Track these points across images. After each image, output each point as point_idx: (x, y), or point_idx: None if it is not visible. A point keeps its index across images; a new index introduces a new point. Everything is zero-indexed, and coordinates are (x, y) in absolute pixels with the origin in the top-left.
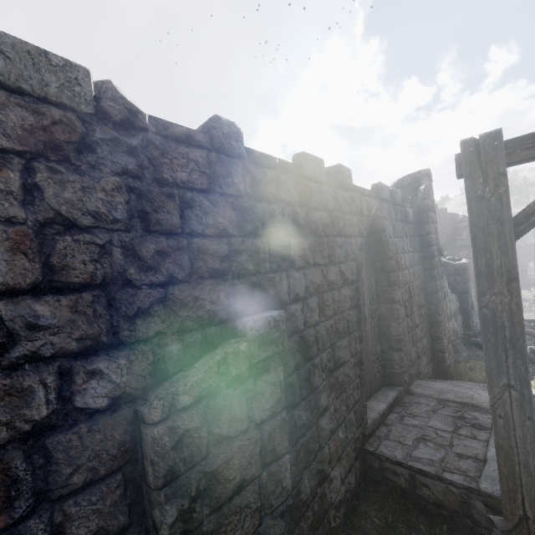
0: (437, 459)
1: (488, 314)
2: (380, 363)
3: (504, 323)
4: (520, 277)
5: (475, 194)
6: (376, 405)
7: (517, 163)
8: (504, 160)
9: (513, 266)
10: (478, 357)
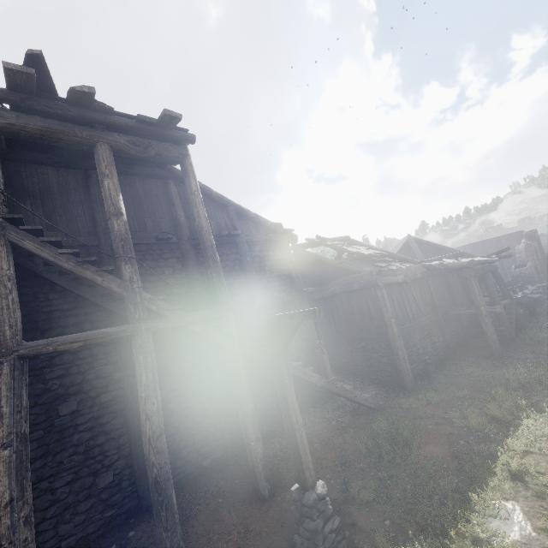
0: None
1: None
2: None
3: None
4: None
5: None
6: None
7: None
8: None
9: None
10: None
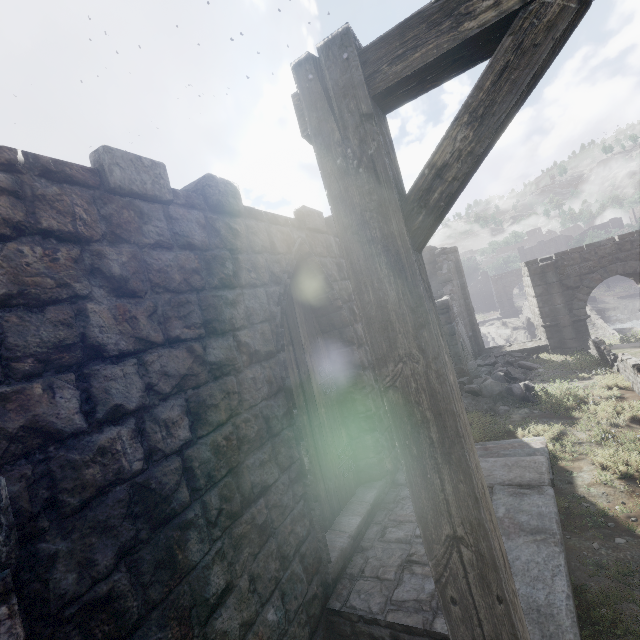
0: (426, 596)
1: (398, 401)
2: (350, 455)
3: (425, 414)
4: (508, 305)
5: (333, 165)
6: (347, 523)
7: (394, 97)
8: (364, 86)
9: (418, 298)
10: (476, 407)
